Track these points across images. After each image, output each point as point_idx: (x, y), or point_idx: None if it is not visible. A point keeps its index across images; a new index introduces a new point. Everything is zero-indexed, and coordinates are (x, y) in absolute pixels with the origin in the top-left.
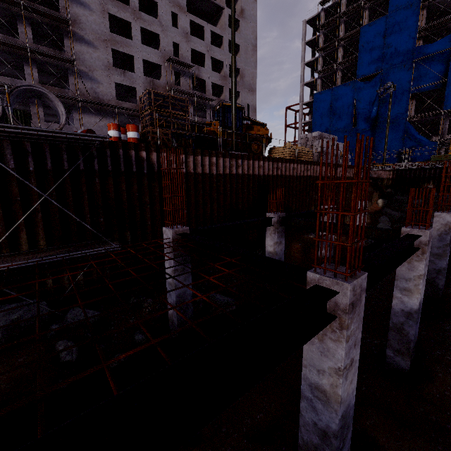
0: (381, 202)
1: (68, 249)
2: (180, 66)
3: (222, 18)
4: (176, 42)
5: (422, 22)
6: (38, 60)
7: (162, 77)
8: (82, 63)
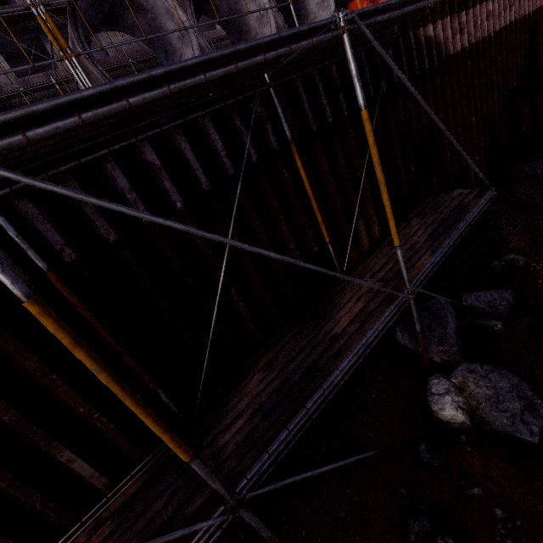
0: None
1: (425, 222)
2: None
3: None
4: None
5: None
6: None
7: None
8: None
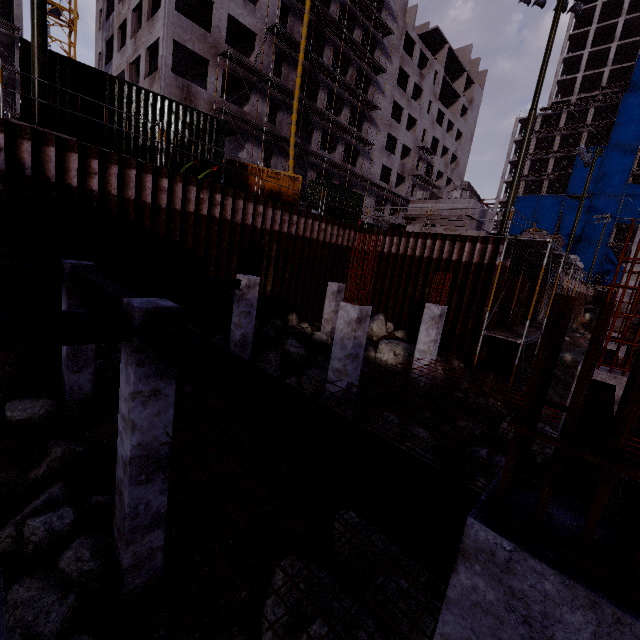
0: (588, 316)
1: None
2: (423, 152)
3: (455, 106)
4: (425, 129)
5: (635, 162)
6: (346, 140)
7: (409, 161)
8: (369, 145)
